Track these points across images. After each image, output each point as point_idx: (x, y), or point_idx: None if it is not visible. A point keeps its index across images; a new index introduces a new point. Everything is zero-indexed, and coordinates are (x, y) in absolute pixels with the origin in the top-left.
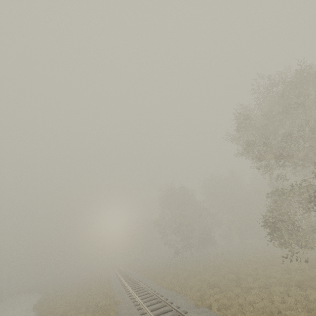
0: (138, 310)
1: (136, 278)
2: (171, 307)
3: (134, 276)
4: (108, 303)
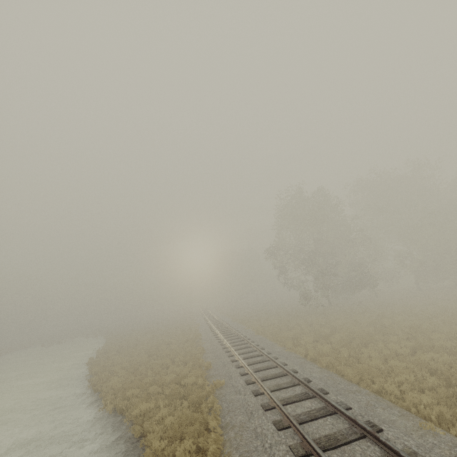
0: (279, 432)
1: (242, 334)
2: (396, 455)
3: (236, 329)
4: (200, 382)
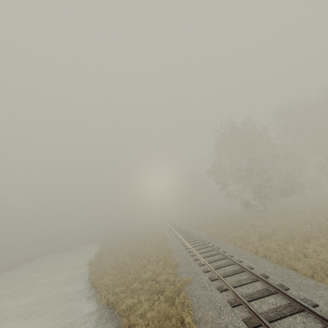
0: None
1: (199, 237)
2: None
3: (194, 233)
4: (172, 279)
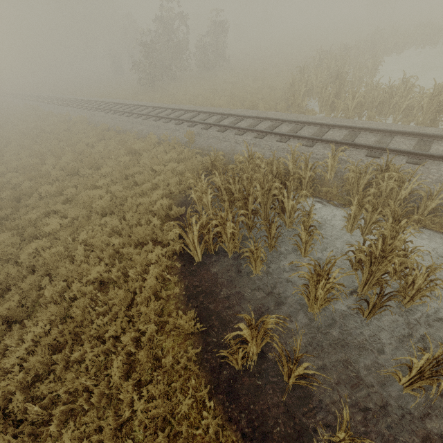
0: None
1: None
2: None
3: None
4: None
